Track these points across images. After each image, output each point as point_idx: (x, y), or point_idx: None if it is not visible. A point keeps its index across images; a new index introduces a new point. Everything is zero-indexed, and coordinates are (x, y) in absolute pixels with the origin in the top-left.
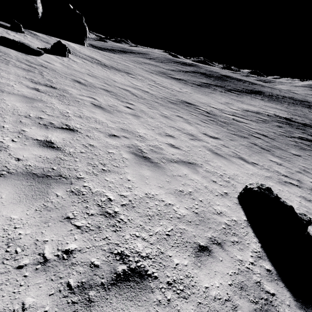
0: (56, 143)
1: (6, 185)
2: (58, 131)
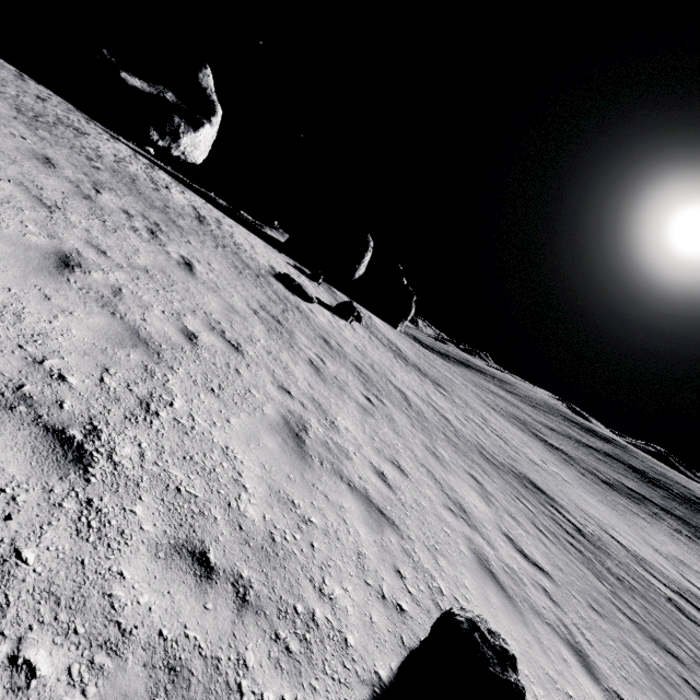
0: (200, 341)
1: (105, 319)
2: (219, 339)
